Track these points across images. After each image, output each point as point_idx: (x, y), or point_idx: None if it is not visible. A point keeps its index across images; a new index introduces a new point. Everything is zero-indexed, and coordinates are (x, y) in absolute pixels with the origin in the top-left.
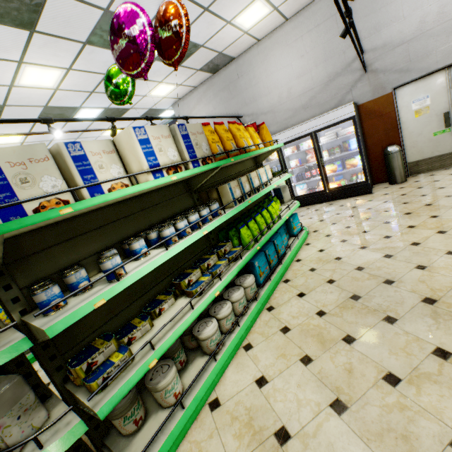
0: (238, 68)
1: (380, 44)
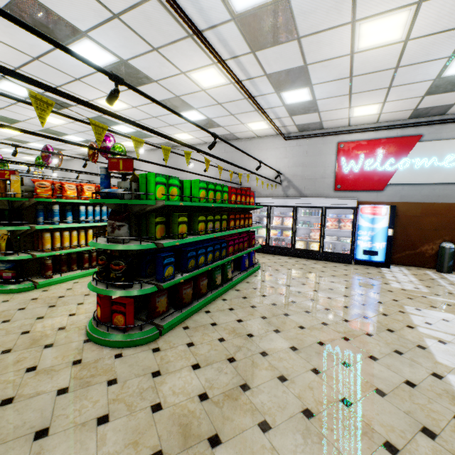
0: (67, 163)
1: (97, 181)
